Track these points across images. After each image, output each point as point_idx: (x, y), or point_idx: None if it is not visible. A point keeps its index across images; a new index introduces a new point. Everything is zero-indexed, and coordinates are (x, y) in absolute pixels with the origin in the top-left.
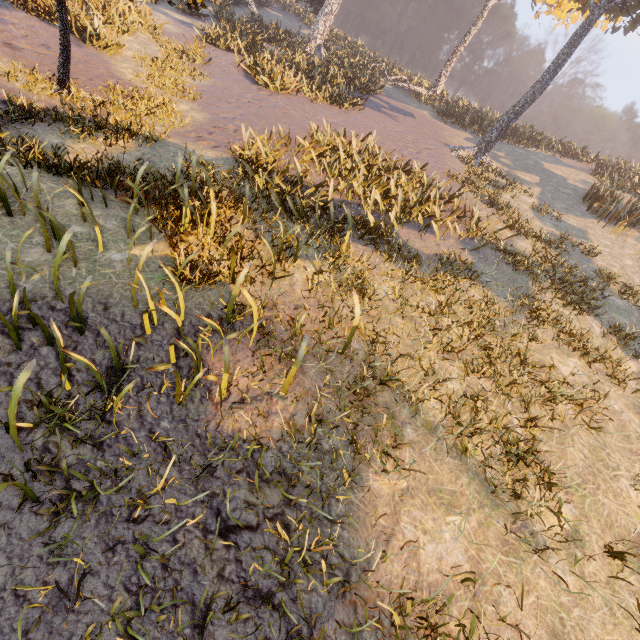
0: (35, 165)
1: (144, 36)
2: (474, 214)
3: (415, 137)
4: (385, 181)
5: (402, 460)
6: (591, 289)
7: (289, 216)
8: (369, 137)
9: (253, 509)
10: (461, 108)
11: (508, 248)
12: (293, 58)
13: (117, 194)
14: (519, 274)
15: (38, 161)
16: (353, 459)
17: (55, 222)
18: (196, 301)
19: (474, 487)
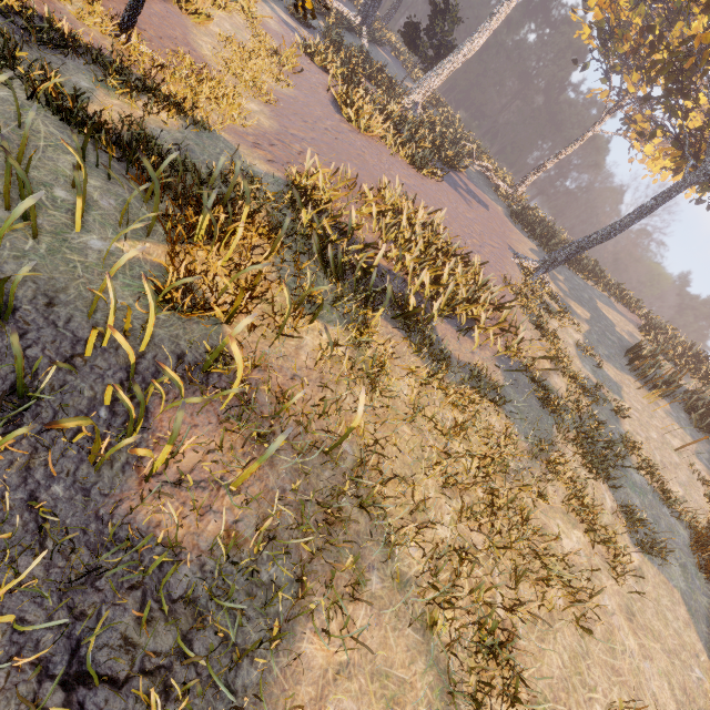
0: (44, 100)
1: (240, 20)
2: (518, 331)
3: (483, 229)
4: (440, 265)
5: (353, 621)
6: (613, 454)
7: (324, 266)
8: (438, 213)
9: (130, 651)
10: (535, 217)
11: (543, 381)
12: (387, 104)
13: (132, 170)
14: (546, 413)
15: (49, 98)
16: (292, 606)
17: (26, 177)
18: (174, 331)
19: (429, 679)
